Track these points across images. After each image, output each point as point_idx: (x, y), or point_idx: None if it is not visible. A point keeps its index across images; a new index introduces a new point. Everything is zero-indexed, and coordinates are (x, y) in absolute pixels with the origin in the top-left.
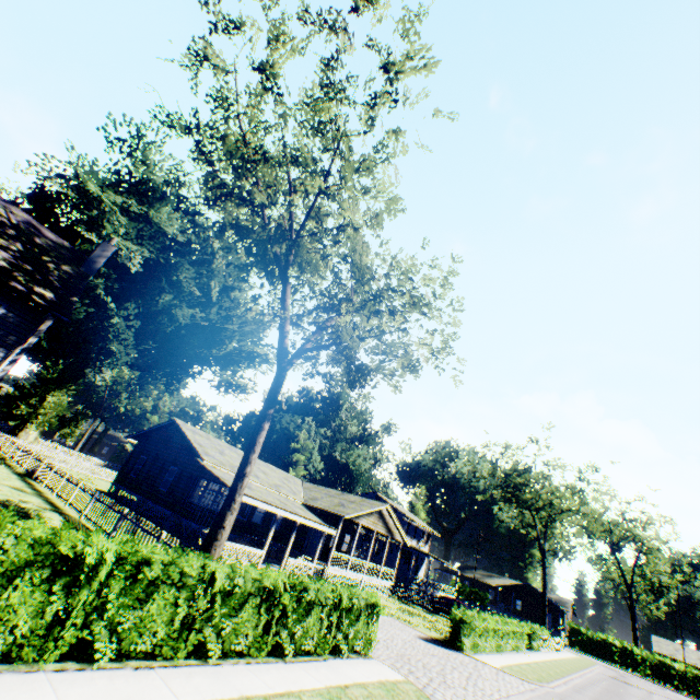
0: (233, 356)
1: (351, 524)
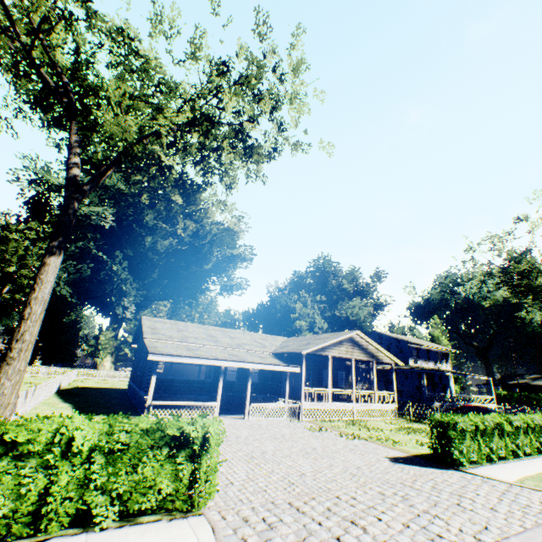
0: (219, 264)
1: (341, 361)
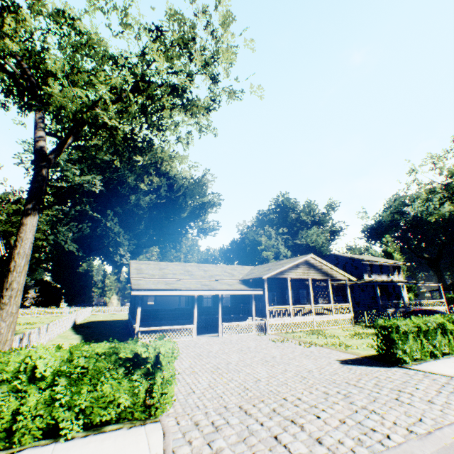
0: (193, 212)
1: (301, 282)
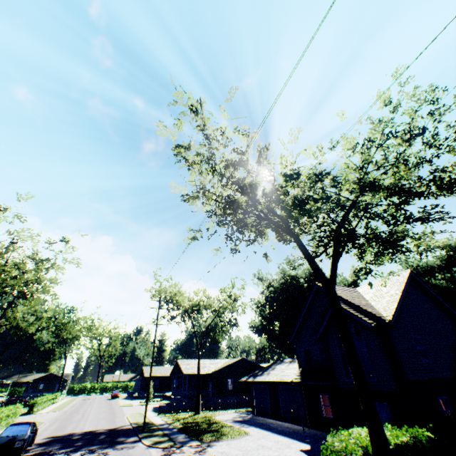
0: None
1: None
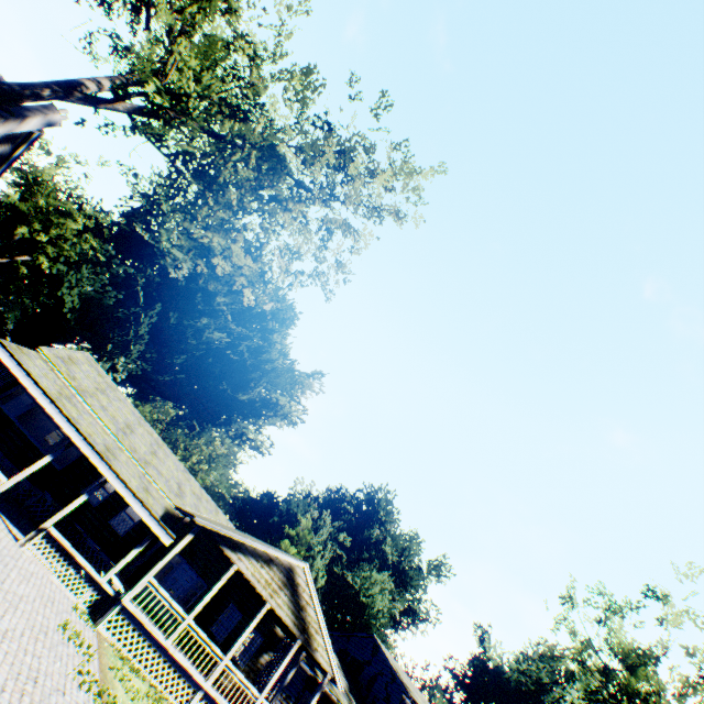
0: (256, 403)
1: (270, 618)
